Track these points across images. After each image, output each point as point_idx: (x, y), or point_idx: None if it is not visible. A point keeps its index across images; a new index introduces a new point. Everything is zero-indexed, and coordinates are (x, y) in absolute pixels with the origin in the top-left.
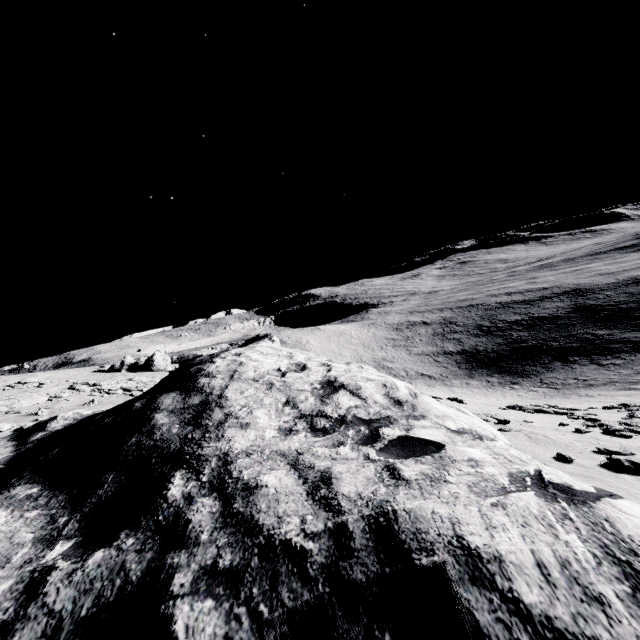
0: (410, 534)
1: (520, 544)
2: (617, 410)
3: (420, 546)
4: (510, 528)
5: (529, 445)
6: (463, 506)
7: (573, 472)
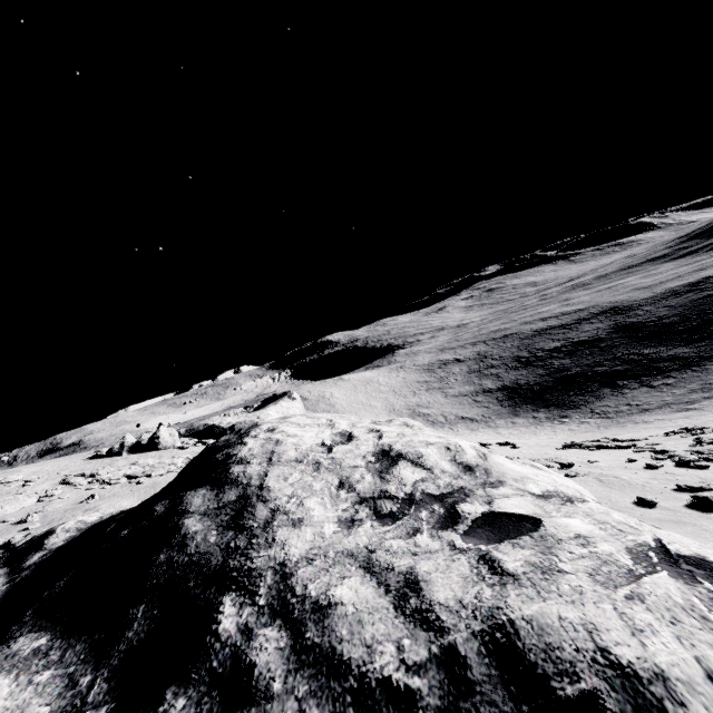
0: (540, 652)
1: (680, 651)
2: (680, 436)
3: (558, 669)
4: (659, 629)
5: (603, 491)
6: (593, 604)
7: (660, 518)
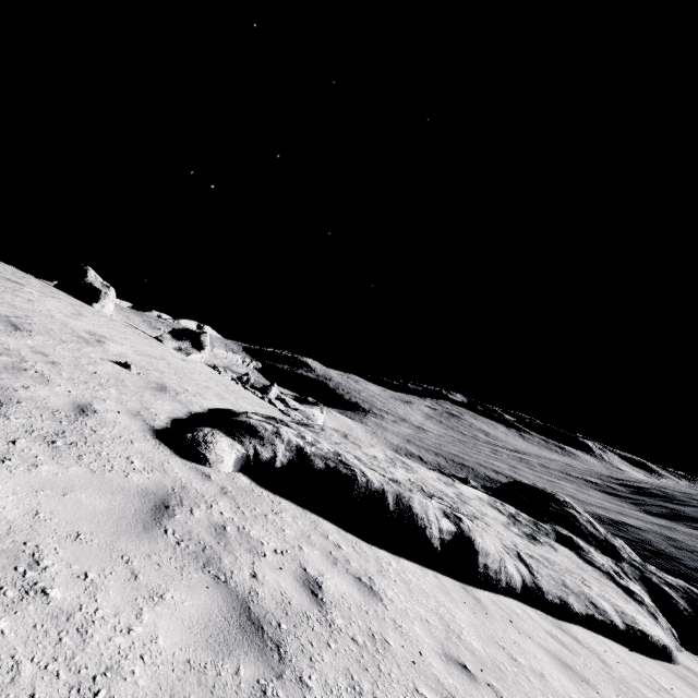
0: None
1: None
2: None
3: None
4: None
5: None
6: None
7: None
